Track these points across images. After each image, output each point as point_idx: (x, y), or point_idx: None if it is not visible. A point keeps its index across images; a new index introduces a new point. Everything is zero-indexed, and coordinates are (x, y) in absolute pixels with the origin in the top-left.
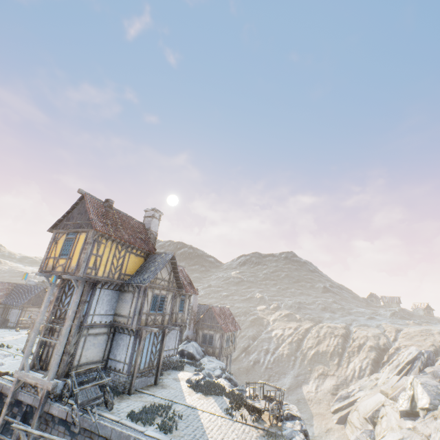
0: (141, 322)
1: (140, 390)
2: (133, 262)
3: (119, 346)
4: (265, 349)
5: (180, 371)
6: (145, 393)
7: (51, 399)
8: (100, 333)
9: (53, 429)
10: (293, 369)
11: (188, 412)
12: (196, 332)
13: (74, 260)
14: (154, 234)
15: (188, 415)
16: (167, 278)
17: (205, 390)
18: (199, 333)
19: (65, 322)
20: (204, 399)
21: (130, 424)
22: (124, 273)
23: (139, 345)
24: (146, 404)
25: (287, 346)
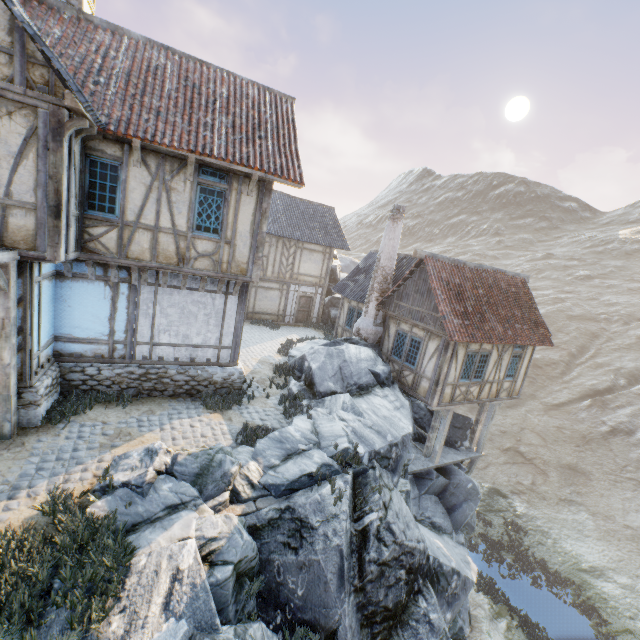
0: None
1: None
2: None
3: None
4: None
5: (207, 412)
6: None
7: None
8: None
9: None
10: None
11: None
12: (383, 324)
13: None
14: None
15: None
16: None
17: None
18: (388, 327)
19: None
20: None
21: None
22: None
23: None
24: None
25: None
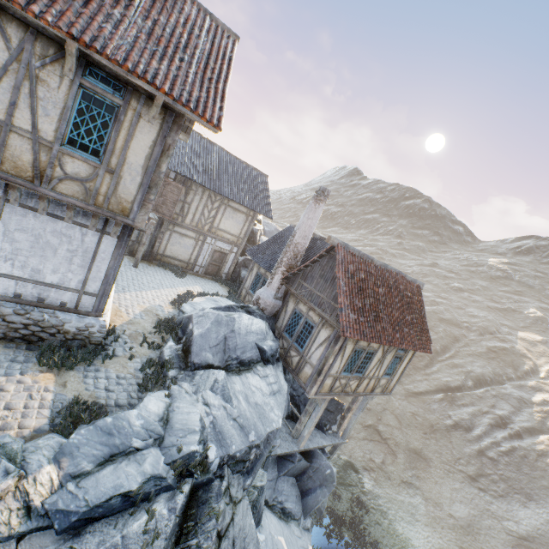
0: None
1: None
2: None
3: None
4: (498, 416)
5: (38, 369)
6: None
7: None
8: None
9: None
10: None
11: None
12: (283, 299)
13: None
14: None
15: None
16: None
17: None
18: (287, 303)
19: None
20: None
21: None
22: None
23: None
24: None
25: None
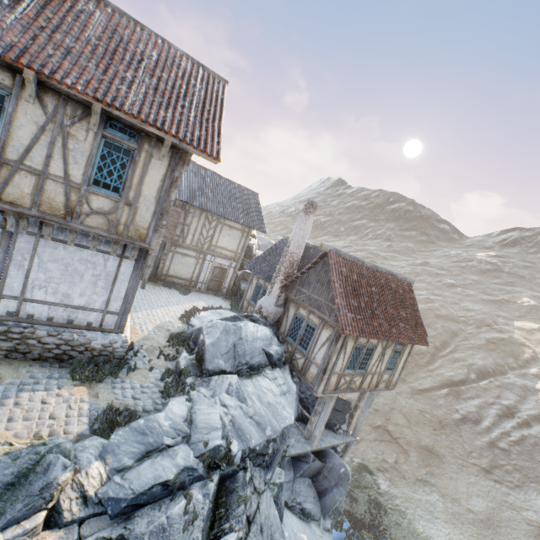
0: None
1: None
2: None
3: None
4: (504, 406)
5: (72, 384)
6: None
7: None
8: None
9: None
10: None
11: None
12: (284, 305)
13: None
14: None
15: None
16: None
17: None
18: (288, 309)
19: None
20: None
21: None
22: None
23: None
24: None
25: None
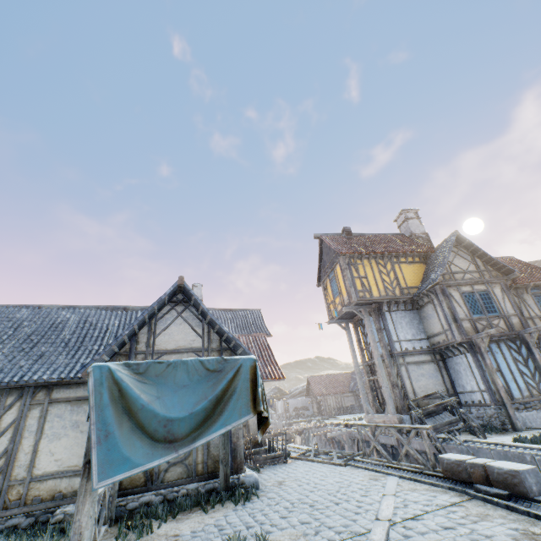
0: (465, 331)
1: (536, 427)
2: (409, 273)
3: (460, 374)
4: None
5: None
6: None
7: (406, 434)
8: (421, 362)
9: None
10: None
11: None
12: None
13: (343, 292)
14: (421, 236)
15: None
16: (472, 269)
17: None
18: None
19: (372, 354)
20: None
21: (517, 444)
22: (405, 287)
23: (483, 361)
24: None
25: None
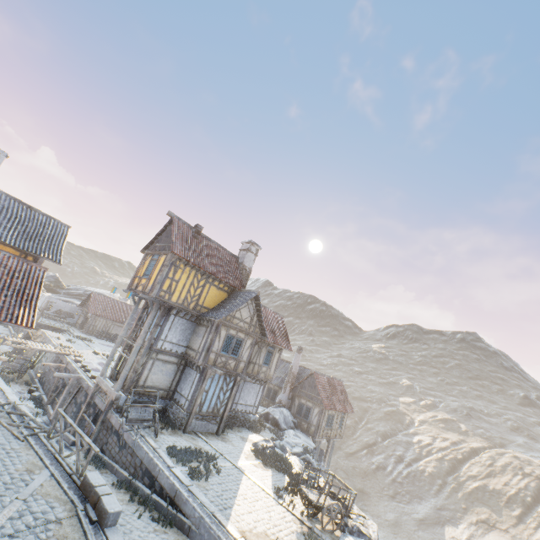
0: (208, 360)
1: (197, 432)
2: (213, 295)
3: (186, 381)
4: (398, 455)
5: (254, 433)
6: (200, 437)
7: (114, 409)
8: (169, 361)
9: (110, 436)
10: (436, 497)
11: (231, 472)
12: (291, 398)
13: (152, 281)
14: (247, 270)
15: (229, 474)
16: (248, 320)
17: (266, 460)
18: (294, 400)
19: (137, 340)
20: (260, 468)
21: (163, 455)
22: (201, 304)
23: (202, 384)
24: (193, 447)
25: (434, 462)
